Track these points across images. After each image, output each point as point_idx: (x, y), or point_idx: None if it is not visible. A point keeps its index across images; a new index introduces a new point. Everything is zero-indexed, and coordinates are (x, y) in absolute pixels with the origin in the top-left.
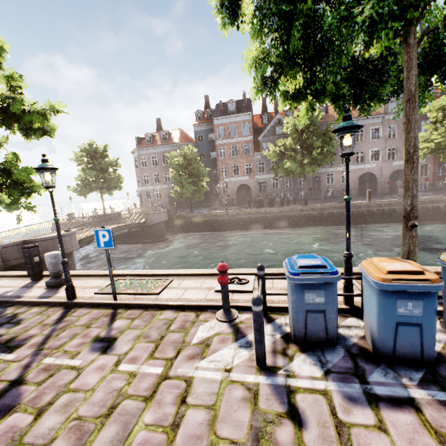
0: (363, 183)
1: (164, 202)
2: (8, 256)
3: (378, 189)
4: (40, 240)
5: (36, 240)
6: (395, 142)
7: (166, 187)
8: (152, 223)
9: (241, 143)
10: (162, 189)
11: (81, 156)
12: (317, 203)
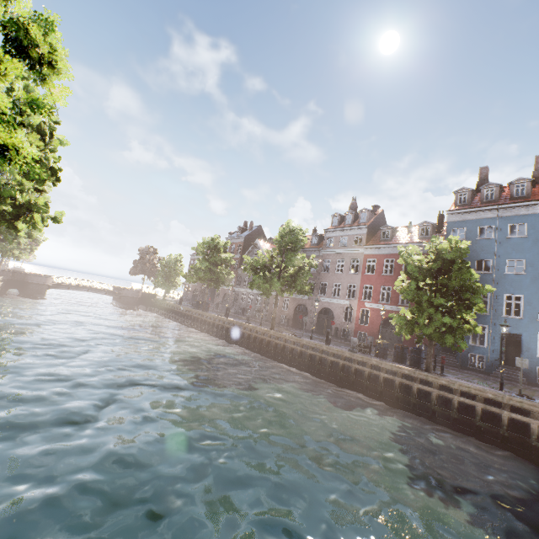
0: (299, 314)
1: (190, 296)
2: (17, 276)
3: (307, 324)
4: (30, 274)
5: (29, 274)
6: (327, 277)
7: (194, 284)
8: (123, 295)
9: (234, 259)
10: (192, 285)
11: (140, 253)
12: (232, 316)
